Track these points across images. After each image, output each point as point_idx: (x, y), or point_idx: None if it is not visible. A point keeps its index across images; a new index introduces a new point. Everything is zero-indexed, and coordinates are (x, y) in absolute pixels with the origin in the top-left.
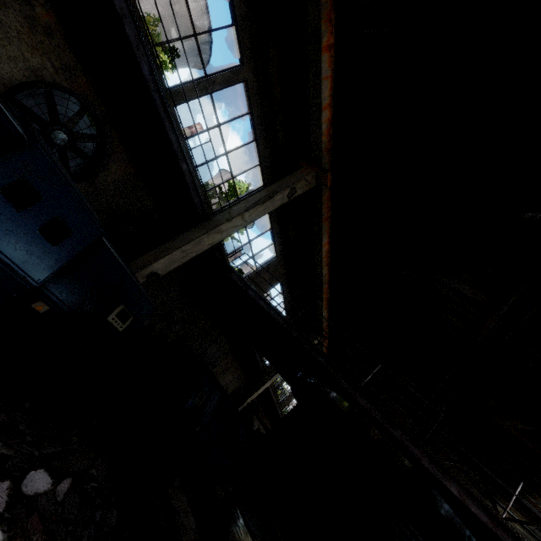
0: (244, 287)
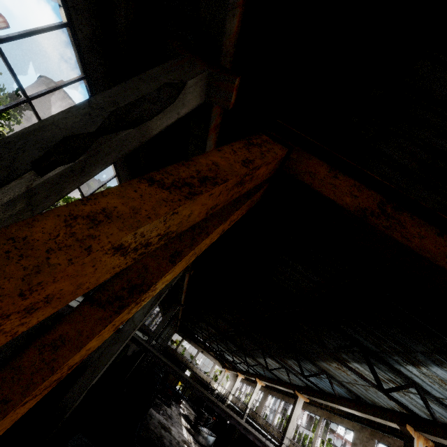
0: (145, 351)
